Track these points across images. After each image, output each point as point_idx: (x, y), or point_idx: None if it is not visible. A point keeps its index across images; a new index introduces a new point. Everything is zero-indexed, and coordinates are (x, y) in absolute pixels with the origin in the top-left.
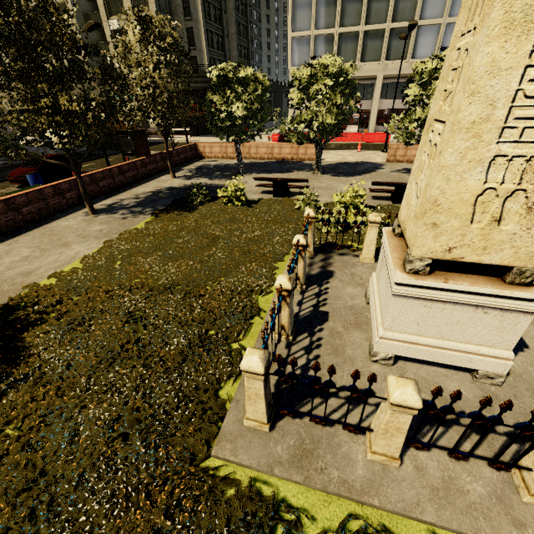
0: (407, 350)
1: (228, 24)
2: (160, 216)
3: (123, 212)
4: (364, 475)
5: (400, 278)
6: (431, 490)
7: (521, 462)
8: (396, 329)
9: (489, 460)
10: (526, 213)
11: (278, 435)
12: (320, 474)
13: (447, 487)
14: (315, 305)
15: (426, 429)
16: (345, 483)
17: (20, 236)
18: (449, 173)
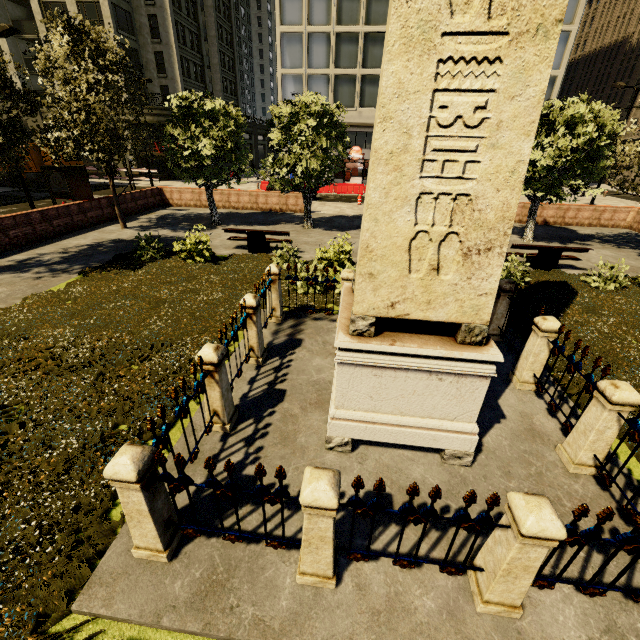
0: (364, 431)
1: (209, 53)
2: (91, 275)
3: (39, 270)
4: (288, 607)
5: (340, 341)
6: (371, 614)
7: (476, 561)
8: (349, 407)
9: (437, 564)
10: (463, 260)
11: (180, 566)
12: (228, 615)
13: (391, 607)
14: (271, 382)
15: (379, 531)
16: (261, 623)
17: None
18: (376, 213)
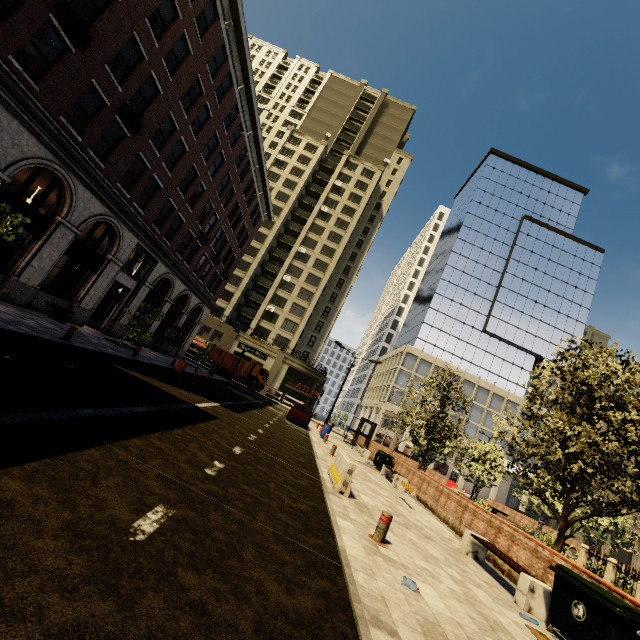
0: None
1: None
2: None
3: None
4: None
5: None
6: None
7: None
8: None
9: None
10: None
11: None
12: None
13: None
14: None
15: None
16: None
17: None
18: None
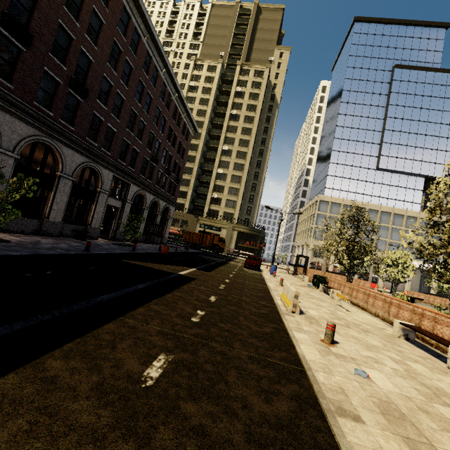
0: None
1: None
2: None
3: None
4: None
5: None
6: None
7: None
8: None
9: None
10: None
11: None
12: None
13: None
14: None
15: None
16: None
17: None
18: None
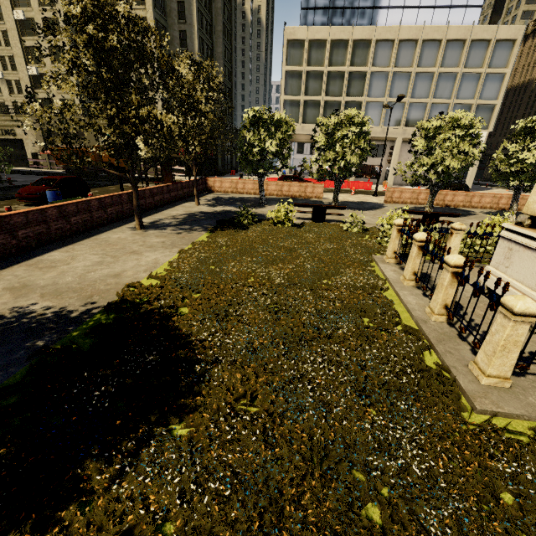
0: None
1: None
2: (217, 232)
3: (172, 228)
4: None
5: None
6: None
7: None
8: None
9: None
10: None
11: (519, 390)
12: None
13: None
14: None
15: None
16: None
17: (73, 245)
18: None
